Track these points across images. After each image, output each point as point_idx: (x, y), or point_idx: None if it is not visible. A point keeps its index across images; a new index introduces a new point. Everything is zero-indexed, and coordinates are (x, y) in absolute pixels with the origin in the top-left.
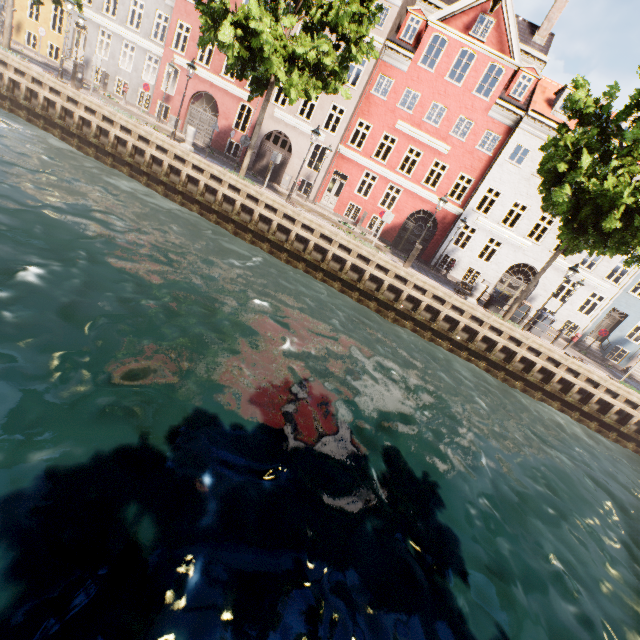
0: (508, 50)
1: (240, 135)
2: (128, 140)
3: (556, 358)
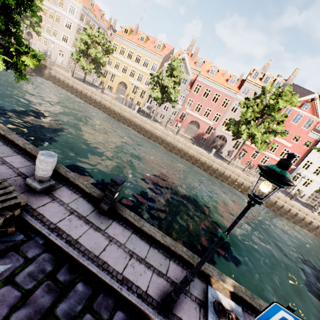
0: (316, 114)
1: (207, 135)
2: (195, 153)
3: None
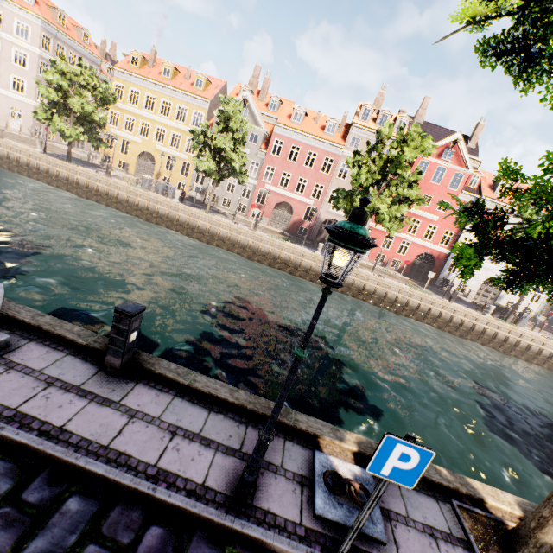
0: (464, 164)
1: (307, 223)
2: (291, 256)
3: (541, 341)
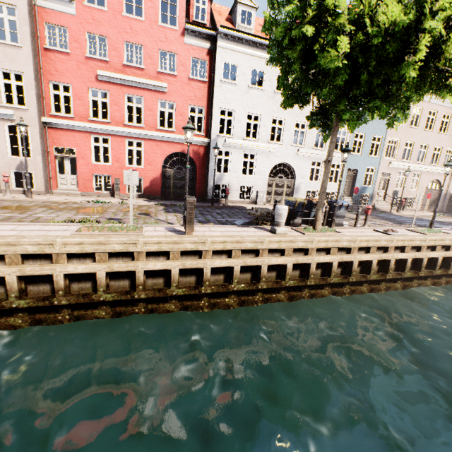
0: None
1: None
2: None
3: (384, 244)
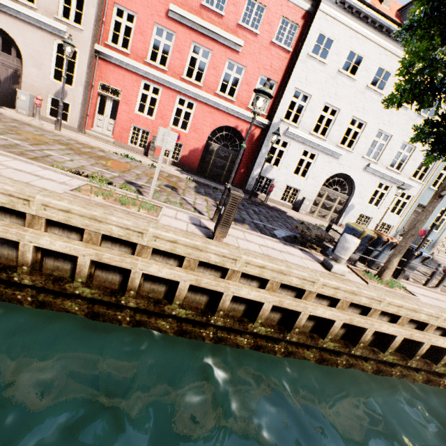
0: None
1: None
2: None
3: None
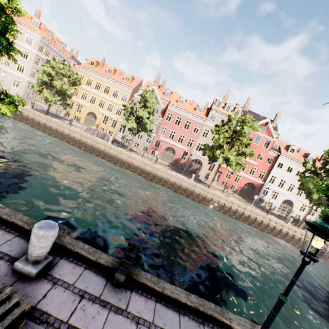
0: (271, 135)
1: (183, 160)
2: (176, 180)
3: None
